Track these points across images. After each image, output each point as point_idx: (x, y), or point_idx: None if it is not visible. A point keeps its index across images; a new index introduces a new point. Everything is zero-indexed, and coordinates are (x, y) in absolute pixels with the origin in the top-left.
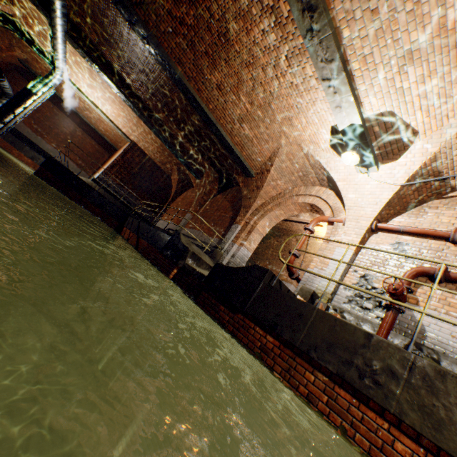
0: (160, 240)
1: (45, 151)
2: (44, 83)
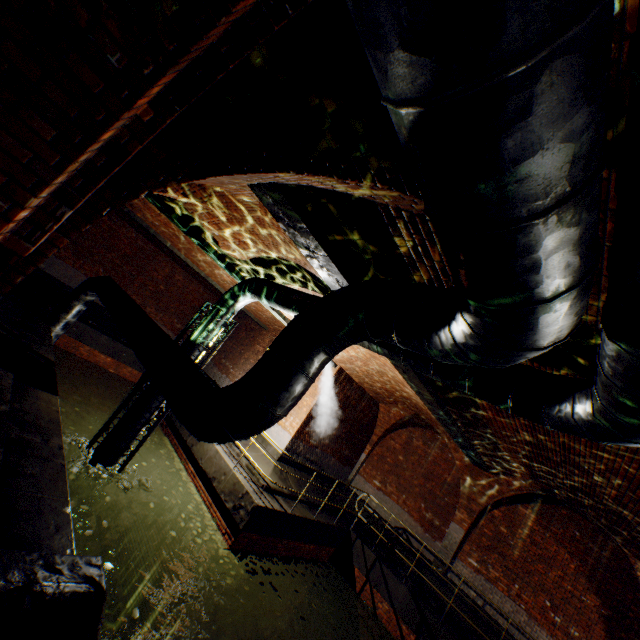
0: None
1: None
2: (220, 317)
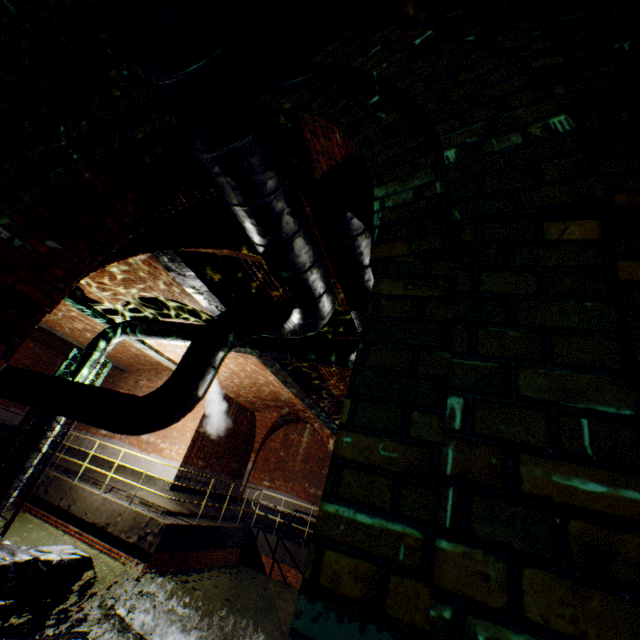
0: None
1: None
2: (93, 361)
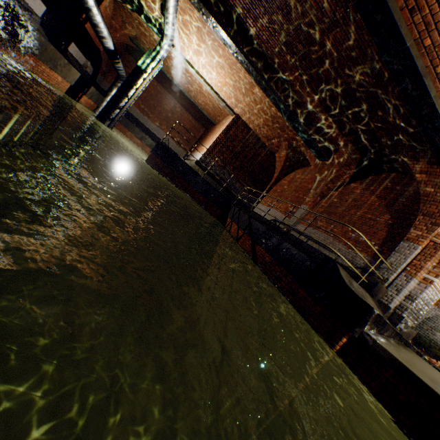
0: (293, 261)
1: (150, 131)
2: (153, 57)
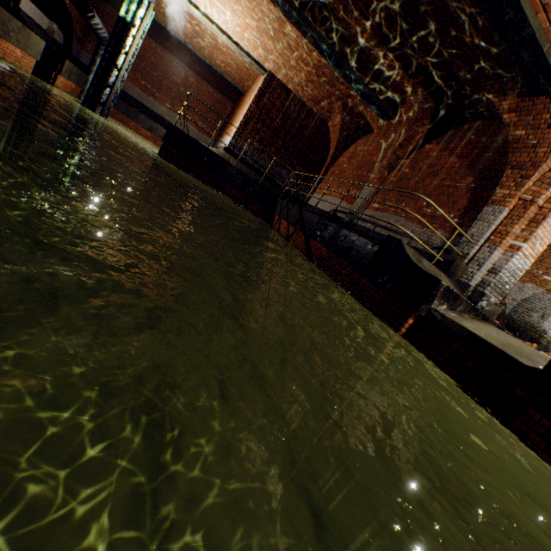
0: (353, 249)
1: (160, 117)
2: (138, 0)
